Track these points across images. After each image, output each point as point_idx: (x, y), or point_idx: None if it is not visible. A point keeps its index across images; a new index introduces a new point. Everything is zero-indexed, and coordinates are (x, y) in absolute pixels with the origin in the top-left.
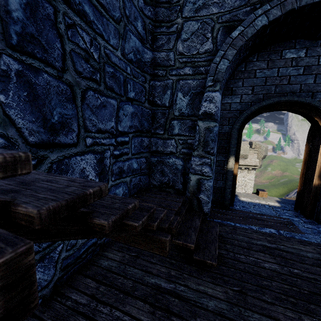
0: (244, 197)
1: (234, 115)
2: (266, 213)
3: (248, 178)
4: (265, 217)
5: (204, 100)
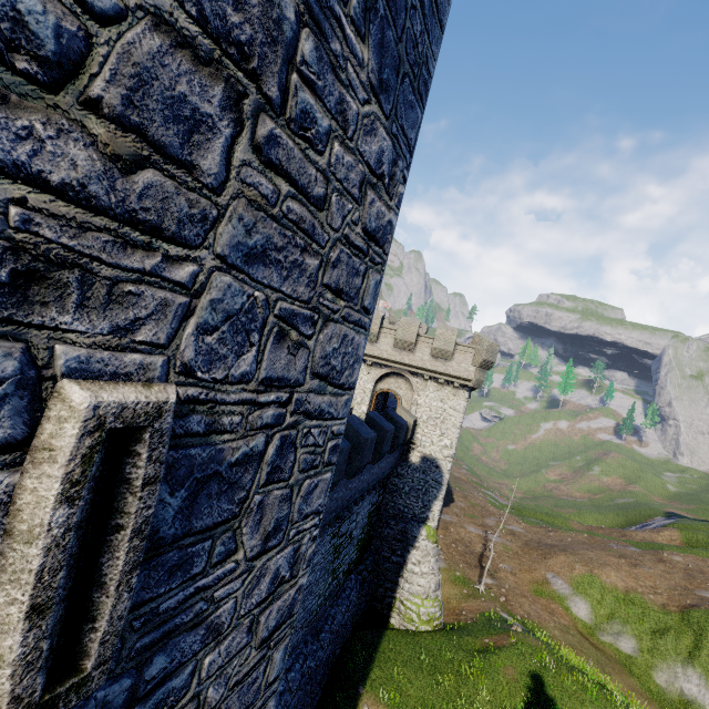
0: None
1: None
2: None
3: (450, 406)
4: None
5: None
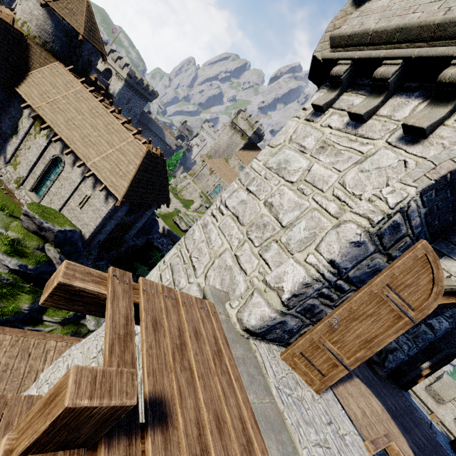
0: (415, 400)
1: (454, 344)
2: (422, 415)
3: None
4: (419, 413)
5: (435, 318)
